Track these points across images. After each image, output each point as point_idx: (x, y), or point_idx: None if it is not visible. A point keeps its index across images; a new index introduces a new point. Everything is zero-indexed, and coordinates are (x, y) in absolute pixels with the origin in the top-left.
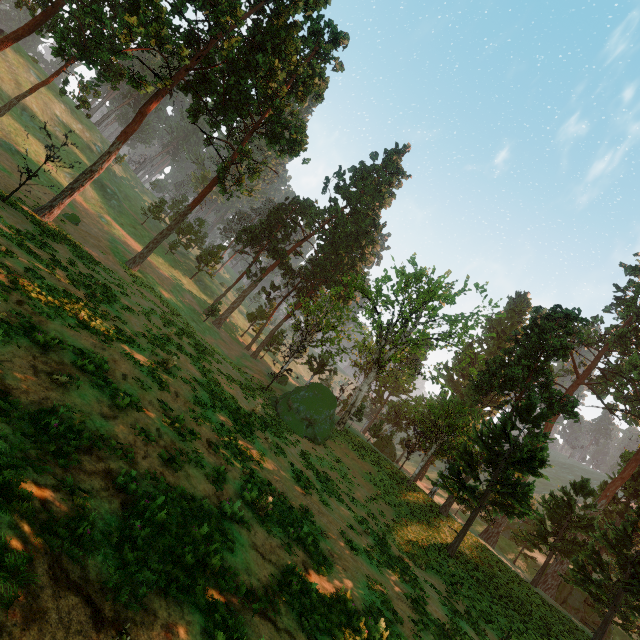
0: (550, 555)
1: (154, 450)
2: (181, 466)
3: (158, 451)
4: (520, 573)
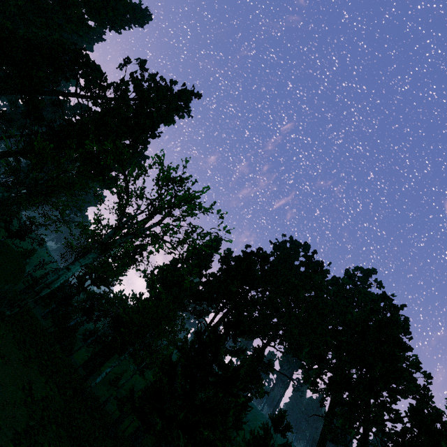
0: None
1: None
2: None
3: None
4: None
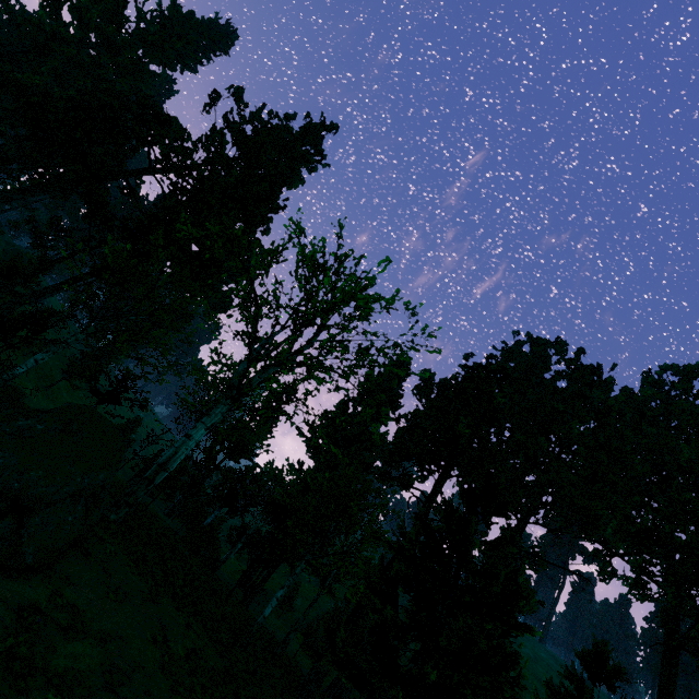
0: None
1: None
2: None
3: None
4: None
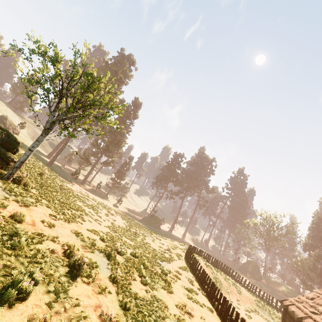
0: None
1: None
2: None
3: None
4: None
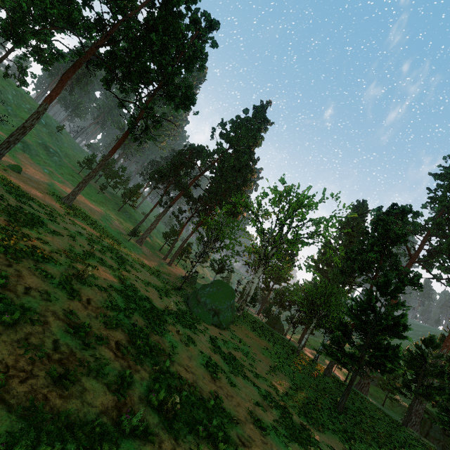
0: (414, 399)
1: (42, 367)
2: (75, 381)
3: (48, 368)
4: (391, 415)
